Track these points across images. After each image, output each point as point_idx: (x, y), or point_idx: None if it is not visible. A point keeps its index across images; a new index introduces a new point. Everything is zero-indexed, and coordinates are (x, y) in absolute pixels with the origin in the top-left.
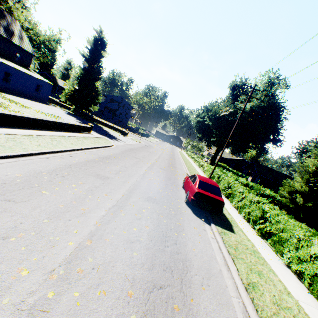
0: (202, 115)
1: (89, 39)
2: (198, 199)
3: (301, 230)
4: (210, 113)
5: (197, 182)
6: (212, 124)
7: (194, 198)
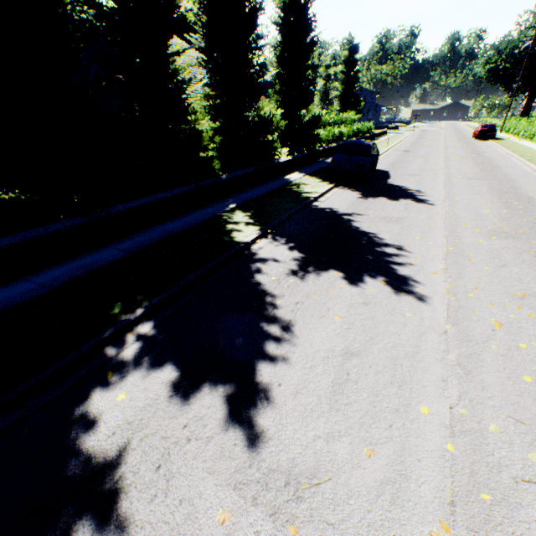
0: (492, 61)
1: (344, 53)
2: (480, 134)
3: (535, 124)
4: (503, 55)
5: (479, 127)
6: (510, 66)
7: (477, 134)
